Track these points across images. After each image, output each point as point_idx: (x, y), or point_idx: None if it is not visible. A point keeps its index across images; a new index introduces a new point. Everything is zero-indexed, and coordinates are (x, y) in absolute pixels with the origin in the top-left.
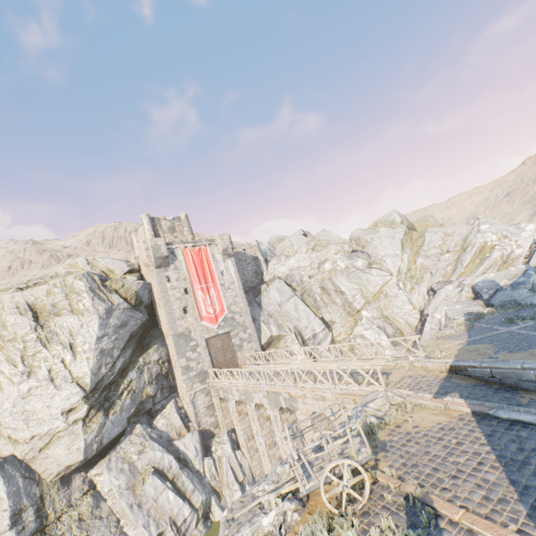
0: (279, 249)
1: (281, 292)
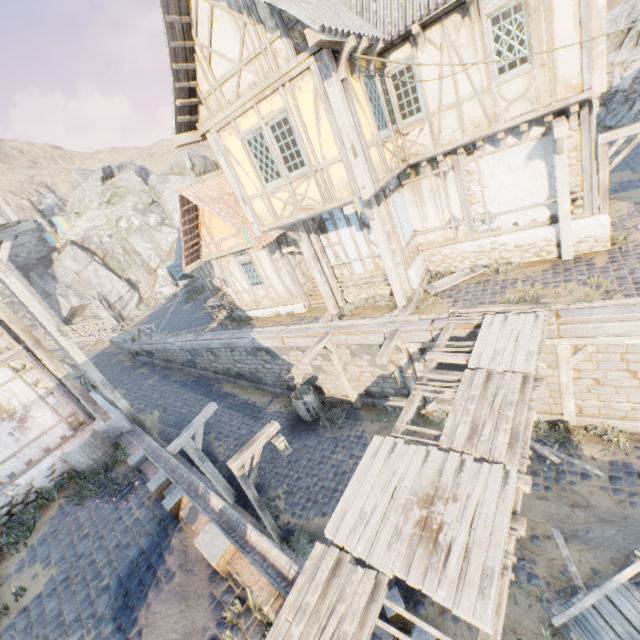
0: (70, 204)
1: (77, 260)
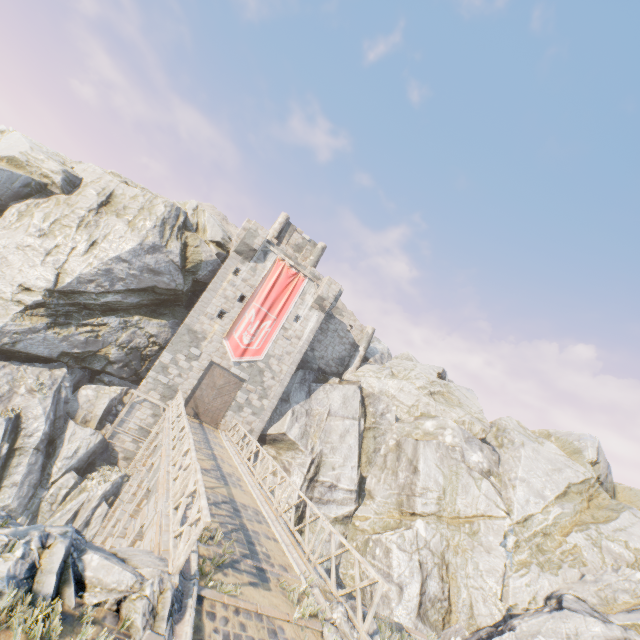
0: (392, 362)
1: (346, 402)
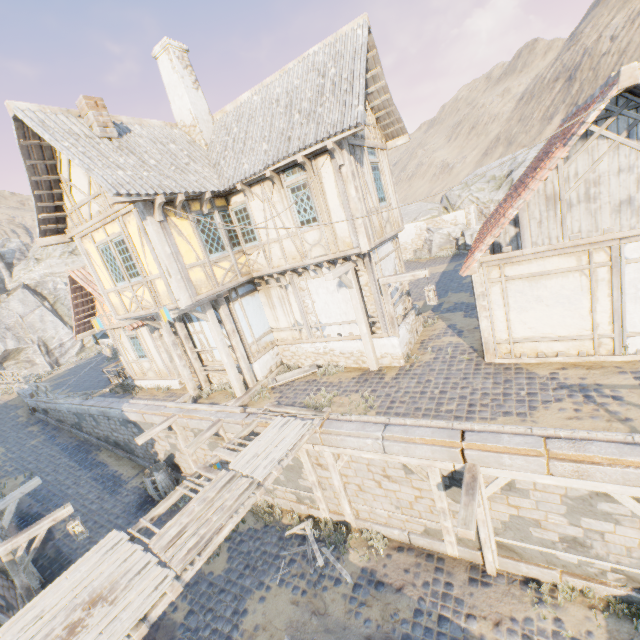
0: (34, 250)
1: (25, 303)
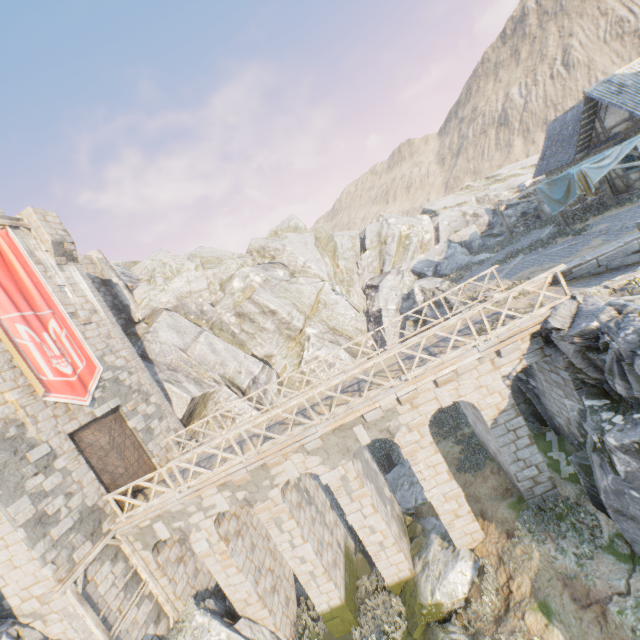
0: (142, 272)
1: (180, 330)
